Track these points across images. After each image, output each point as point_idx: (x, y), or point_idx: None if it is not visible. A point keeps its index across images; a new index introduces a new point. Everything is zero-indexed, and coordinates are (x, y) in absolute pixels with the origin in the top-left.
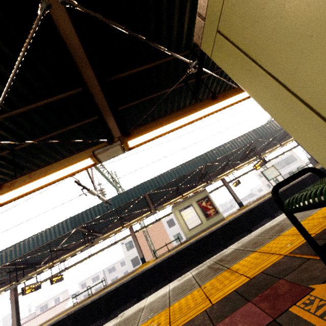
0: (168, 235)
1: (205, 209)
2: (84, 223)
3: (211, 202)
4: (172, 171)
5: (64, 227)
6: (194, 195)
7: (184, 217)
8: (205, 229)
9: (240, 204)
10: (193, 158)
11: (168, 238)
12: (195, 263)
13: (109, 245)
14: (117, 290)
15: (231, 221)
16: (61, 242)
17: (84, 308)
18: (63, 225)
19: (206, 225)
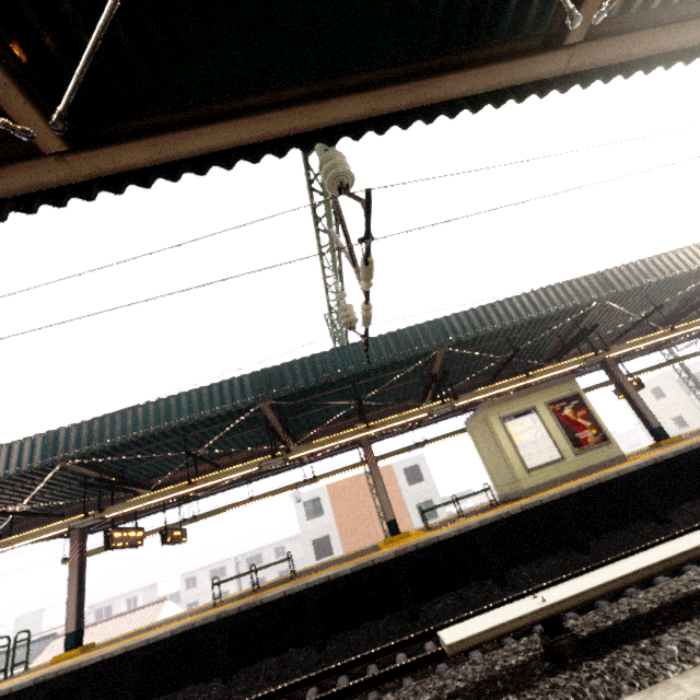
0: (404, 500)
1: (572, 426)
2: (287, 391)
3: (587, 411)
4: (519, 301)
5: (235, 392)
6: (541, 387)
7: (515, 437)
8: (570, 475)
9: (658, 431)
10: (577, 279)
11: (403, 507)
12: (569, 550)
13: (299, 483)
14: (355, 580)
15: (679, 457)
16: (207, 443)
17: (262, 609)
18: (233, 387)
19: (574, 467)
